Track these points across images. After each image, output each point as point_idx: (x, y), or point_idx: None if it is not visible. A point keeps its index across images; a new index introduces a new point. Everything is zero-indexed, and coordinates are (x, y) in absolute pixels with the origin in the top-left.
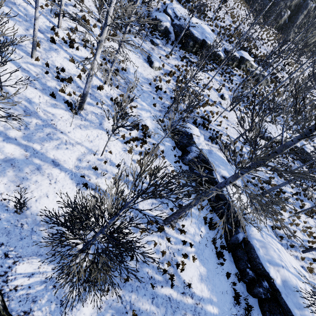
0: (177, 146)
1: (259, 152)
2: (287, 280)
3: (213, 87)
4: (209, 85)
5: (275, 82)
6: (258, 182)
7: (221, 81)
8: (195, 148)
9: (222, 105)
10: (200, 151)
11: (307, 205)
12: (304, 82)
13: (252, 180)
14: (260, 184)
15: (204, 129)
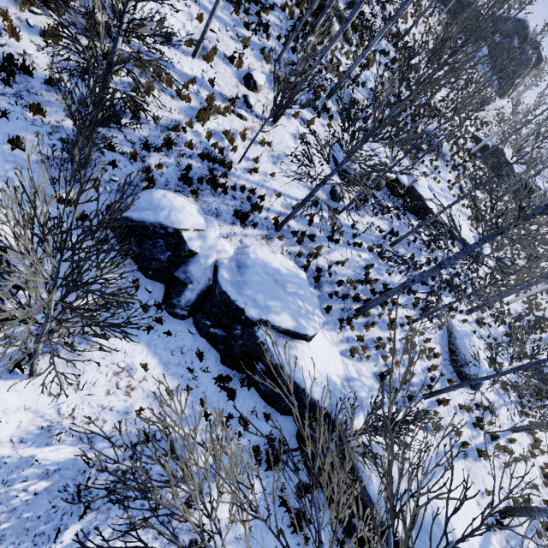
0: (144, 273)
1: (344, 215)
2: (421, 516)
3: (219, 51)
4: (206, 43)
5: (359, 28)
6: (349, 288)
7: (240, 28)
8: (198, 269)
9: (254, 107)
10: (214, 279)
11: (422, 296)
12: (407, 27)
13: (338, 291)
14: (353, 290)
15: (216, 192)
